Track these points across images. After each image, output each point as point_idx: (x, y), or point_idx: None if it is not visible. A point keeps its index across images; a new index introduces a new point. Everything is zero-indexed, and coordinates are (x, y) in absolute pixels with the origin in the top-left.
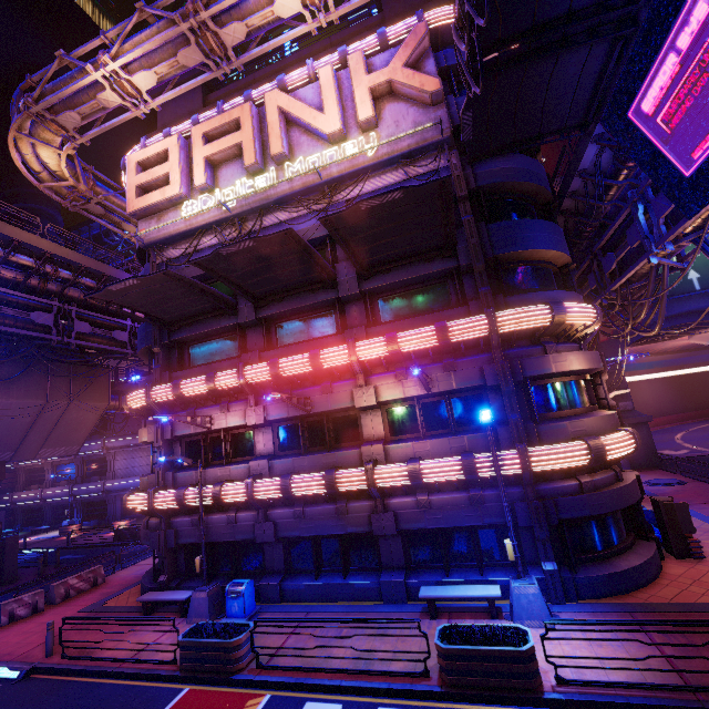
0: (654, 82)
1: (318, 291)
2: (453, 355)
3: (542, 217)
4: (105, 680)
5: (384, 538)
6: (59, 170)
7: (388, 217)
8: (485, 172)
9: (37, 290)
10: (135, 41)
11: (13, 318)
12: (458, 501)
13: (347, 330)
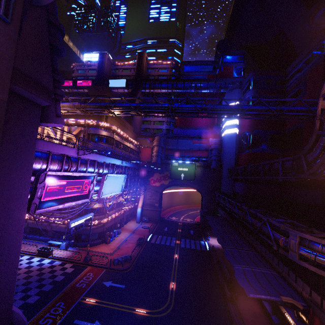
0: None
1: None
2: None
3: None
4: None
5: (50, 231)
6: None
7: None
8: None
9: None
10: None
11: None
12: (63, 227)
13: None
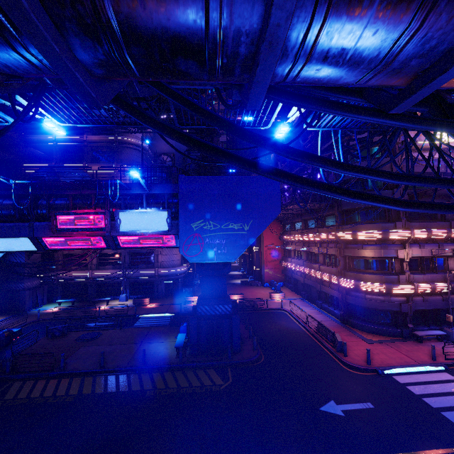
0: None
1: None
2: None
3: None
4: None
5: None
6: None
7: None
8: None
9: None
10: None
11: None
12: None
13: None
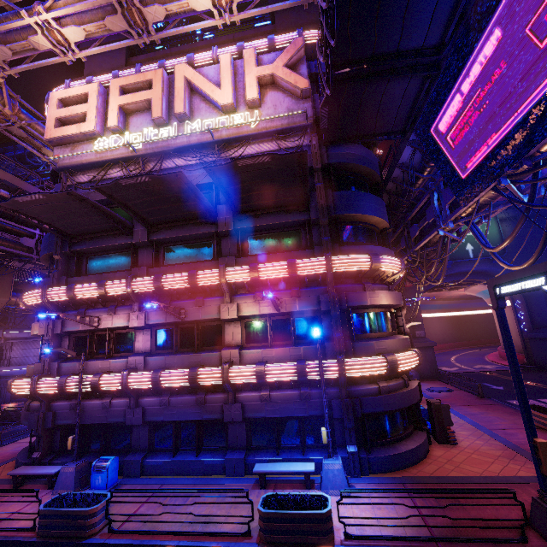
0: (447, 110)
1: (201, 225)
2: (299, 285)
3: (372, 192)
4: None
5: (233, 424)
6: None
7: (259, 175)
8: (335, 153)
9: None
10: (69, 0)
11: None
12: (291, 396)
13: (221, 258)
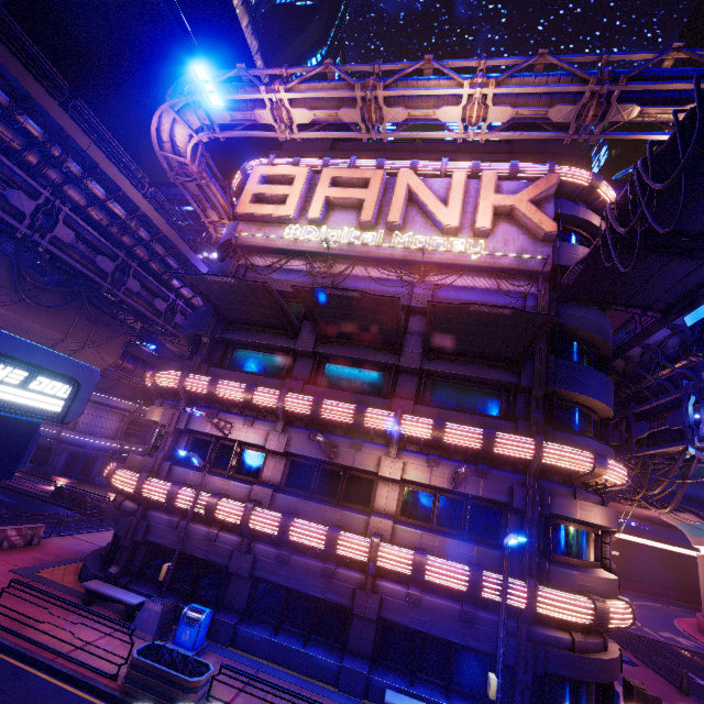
0: None
1: (380, 351)
2: (488, 462)
3: (597, 367)
4: (34, 670)
5: (359, 619)
6: (183, 147)
7: (484, 323)
8: (567, 312)
9: (112, 237)
10: (312, 86)
11: (81, 254)
12: (449, 610)
13: (396, 398)
